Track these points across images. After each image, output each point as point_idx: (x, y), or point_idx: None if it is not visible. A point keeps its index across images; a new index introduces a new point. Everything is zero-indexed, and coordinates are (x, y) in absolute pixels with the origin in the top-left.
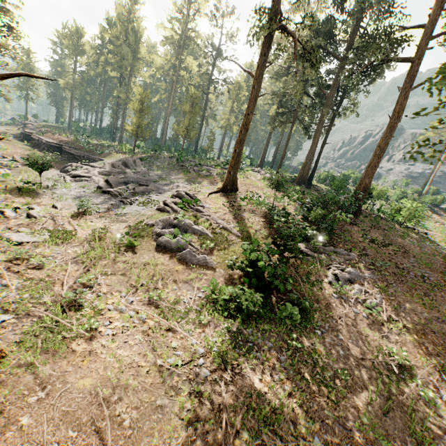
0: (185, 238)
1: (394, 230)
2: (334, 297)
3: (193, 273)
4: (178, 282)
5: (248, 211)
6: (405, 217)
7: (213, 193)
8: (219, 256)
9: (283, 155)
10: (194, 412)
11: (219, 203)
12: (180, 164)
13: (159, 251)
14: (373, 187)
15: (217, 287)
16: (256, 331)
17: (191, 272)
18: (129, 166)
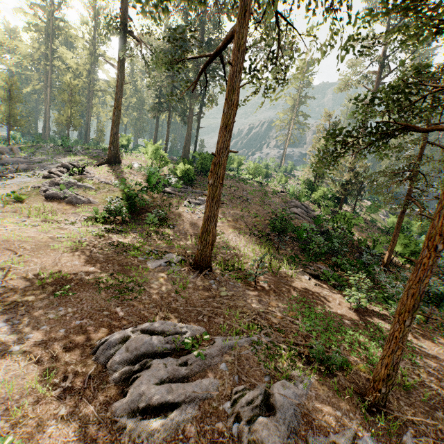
0: (71, 191)
1: (243, 181)
2: (185, 212)
3: (79, 209)
4: (66, 213)
5: (129, 174)
6: (253, 174)
7: (98, 164)
8: (102, 199)
9: (167, 138)
10: (75, 246)
11: (104, 170)
12: (67, 150)
13: (48, 201)
14: (235, 157)
15: (100, 214)
16: (126, 227)
17: (78, 209)
18: (6, 153)
